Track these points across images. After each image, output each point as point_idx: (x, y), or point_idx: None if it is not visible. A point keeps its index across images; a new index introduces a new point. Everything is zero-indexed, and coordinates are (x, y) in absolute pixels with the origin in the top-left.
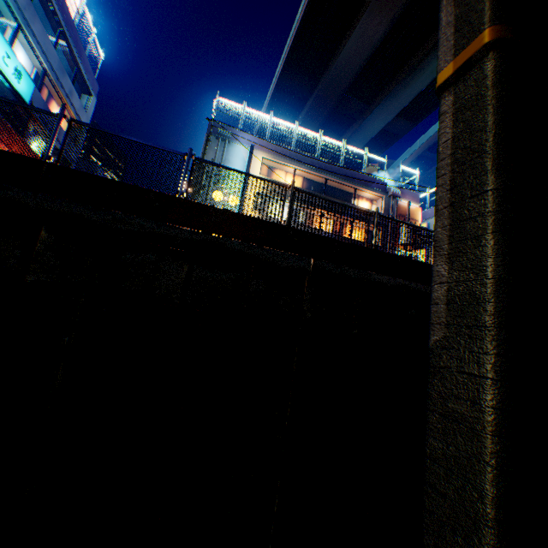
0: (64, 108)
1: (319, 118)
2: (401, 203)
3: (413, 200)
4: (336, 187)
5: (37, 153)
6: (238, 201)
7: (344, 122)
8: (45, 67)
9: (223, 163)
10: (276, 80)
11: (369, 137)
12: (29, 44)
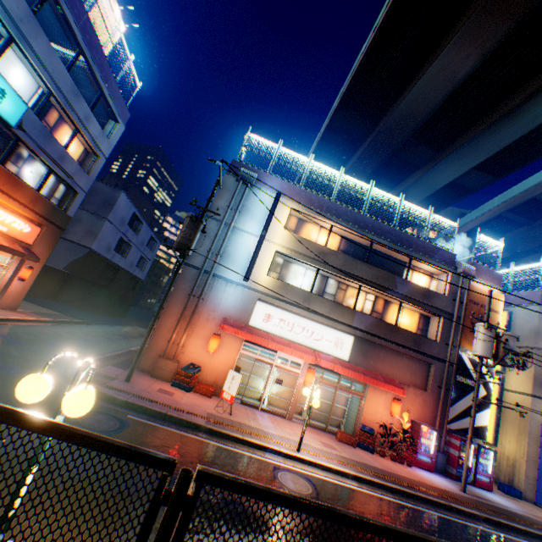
0: (76, 133)
1: (374, 162)
2: (474, 284)
3: (493, 282)
4: (385, 252)
5: (24, 181)
6: (84, 407)
7: (404, 168)
8: (50, 88)
9: (240, 210)
10: (329, 119)
11: (433, 188)
12: (29, 62)
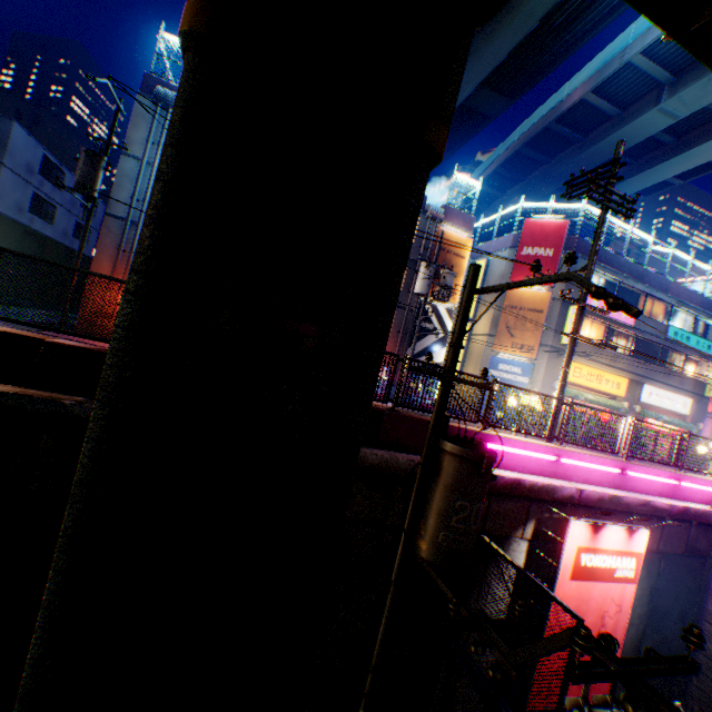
0: None
1: None
2: (443, 229)
3: (465, 227)
4: None
5: None
6: None
7: None
8: None
9: None
10: None
11: None
12: None
